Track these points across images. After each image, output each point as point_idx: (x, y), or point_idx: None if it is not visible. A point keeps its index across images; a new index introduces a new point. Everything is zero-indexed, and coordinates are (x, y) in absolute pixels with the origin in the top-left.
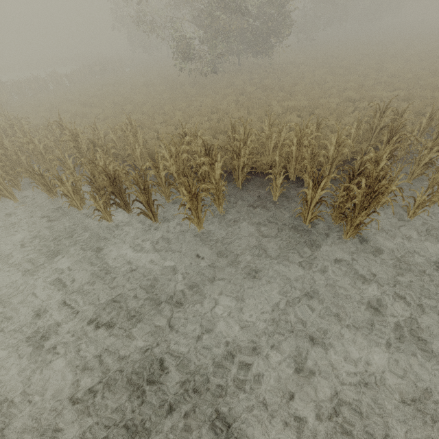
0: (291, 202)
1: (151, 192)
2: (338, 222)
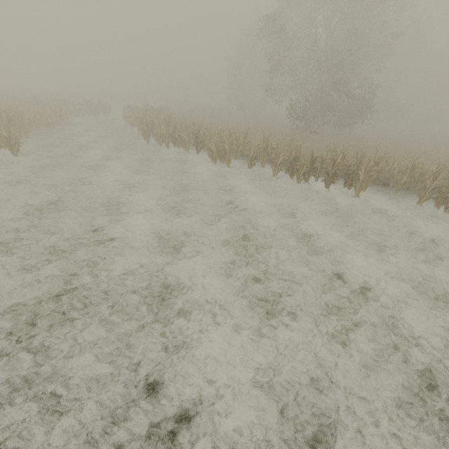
0: (404, 197)
1: (337, 169)
2: (441, 203)
